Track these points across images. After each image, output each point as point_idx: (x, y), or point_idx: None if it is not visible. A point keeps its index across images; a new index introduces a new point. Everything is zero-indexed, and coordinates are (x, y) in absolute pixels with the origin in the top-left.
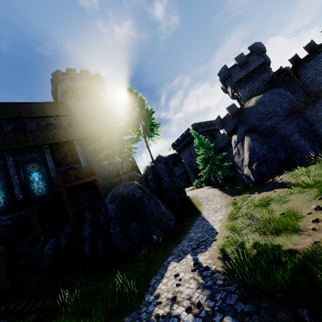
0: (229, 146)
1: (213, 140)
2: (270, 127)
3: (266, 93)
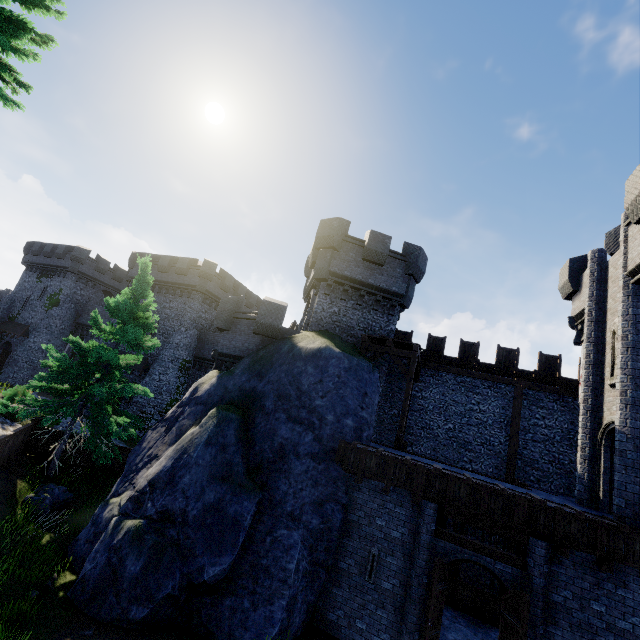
0: None
1: None
2: (280, 444)
3: (349, 357)
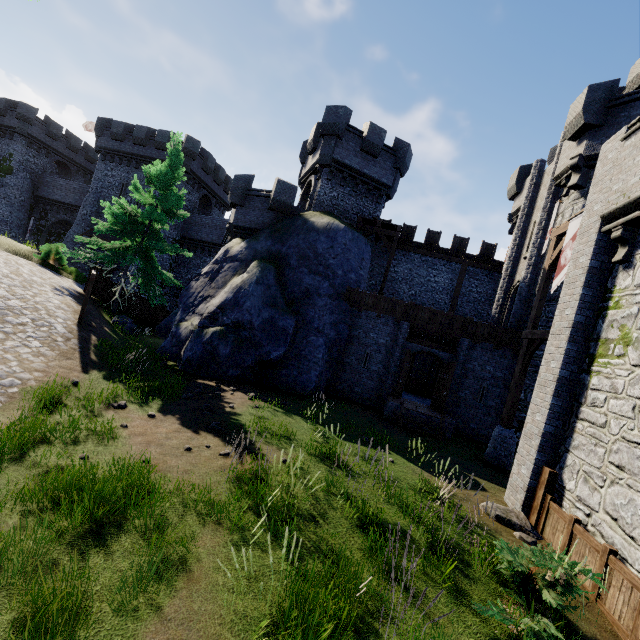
0: (213, 252)
1: (200, 213)
2: (306, 288)
3: (352, 231)
